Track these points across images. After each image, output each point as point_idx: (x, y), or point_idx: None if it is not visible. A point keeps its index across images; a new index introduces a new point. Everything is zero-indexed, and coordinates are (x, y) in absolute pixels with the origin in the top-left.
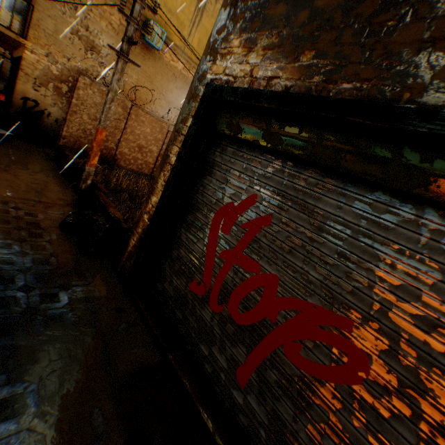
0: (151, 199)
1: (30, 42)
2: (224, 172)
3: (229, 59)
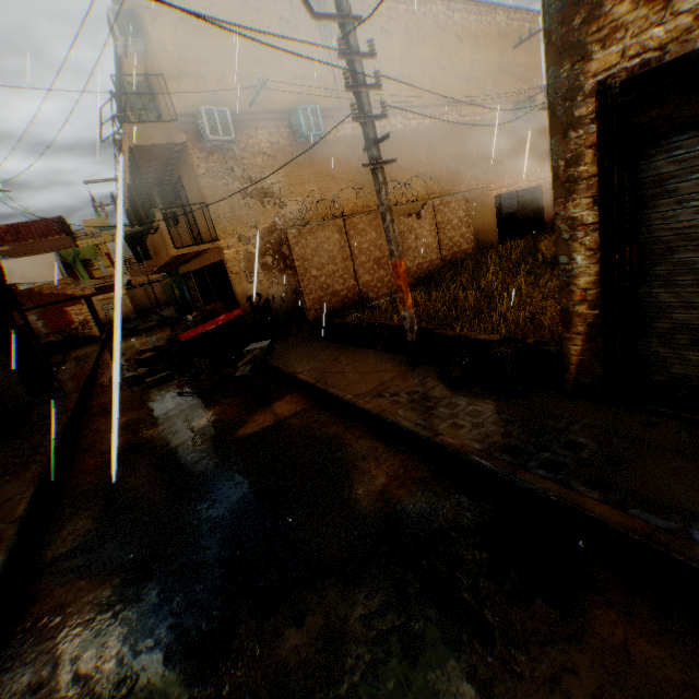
0: (576, 283)
1: (220, 239)
2: (697, 177)
3: (620, 38)
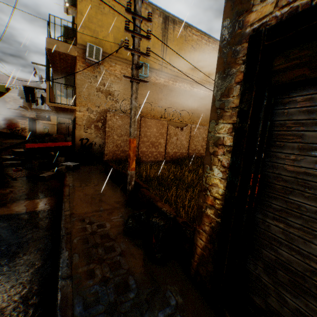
0: (210, 190)
1: (77, 106)
2: None
3: None
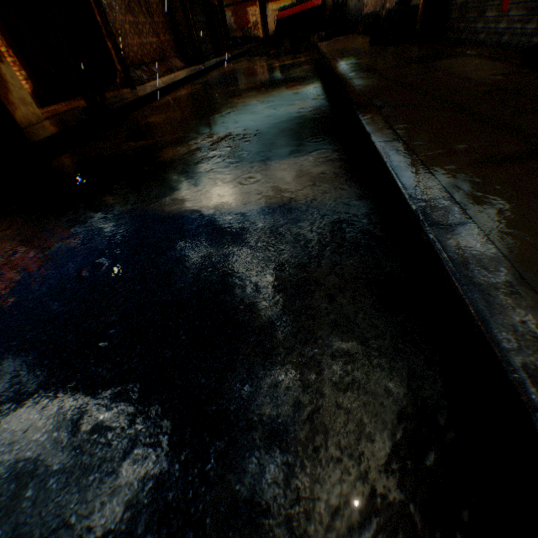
0: None
1: None
2: None
3: None
